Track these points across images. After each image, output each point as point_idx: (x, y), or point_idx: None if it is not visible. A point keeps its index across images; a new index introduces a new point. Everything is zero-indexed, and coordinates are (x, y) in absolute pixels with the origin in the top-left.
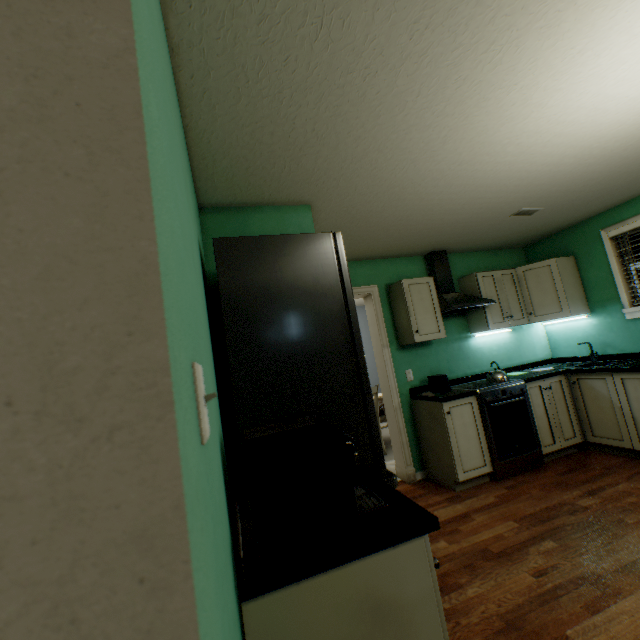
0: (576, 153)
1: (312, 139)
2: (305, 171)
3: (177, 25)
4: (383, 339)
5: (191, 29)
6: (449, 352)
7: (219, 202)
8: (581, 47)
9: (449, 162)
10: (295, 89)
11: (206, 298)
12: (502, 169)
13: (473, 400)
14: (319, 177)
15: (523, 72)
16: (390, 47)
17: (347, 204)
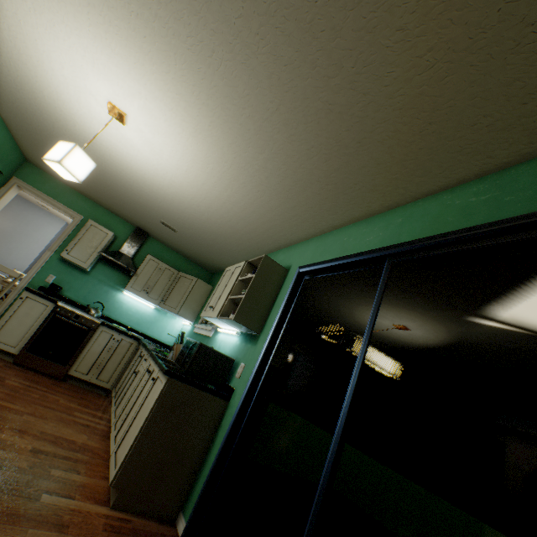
0: (143, 182)
1: None
2: None
3: None
4: (55, 246)
5: None
6: (97, 288)
7: None
8: (56, 89)
9: (61, 132)
10: None
11: None
12: (106, 164)
13: (52, 306)
14: None
15: (39, 86)
16: None
17: (23, 125)
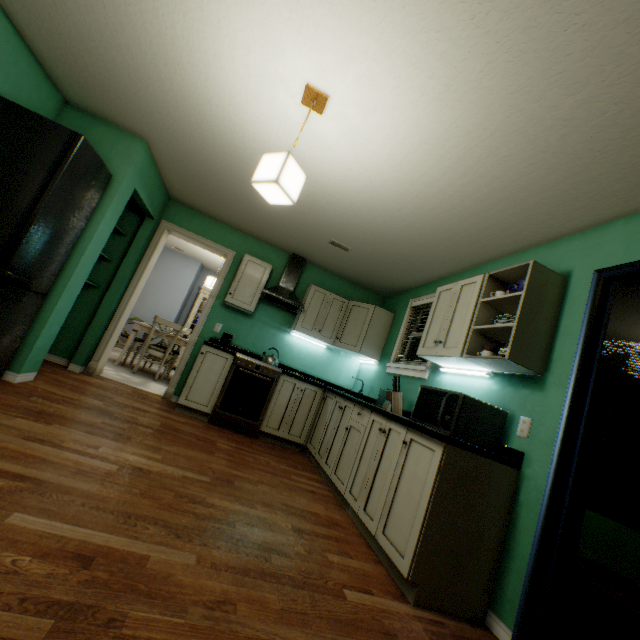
0: (320, 194)
1: (106, 80)
2: (120, 106)
3: None
4: (214, 291)
5: None
6: (263, 332)
7: (78, 104)
8: (229, 91)
9: (222, 151)
10: (69, 37)
11: None
12: None
13: (231, 358)
14: (134, 116)
15: (207, 93)
16: (105, 35)
17: (175, 155)
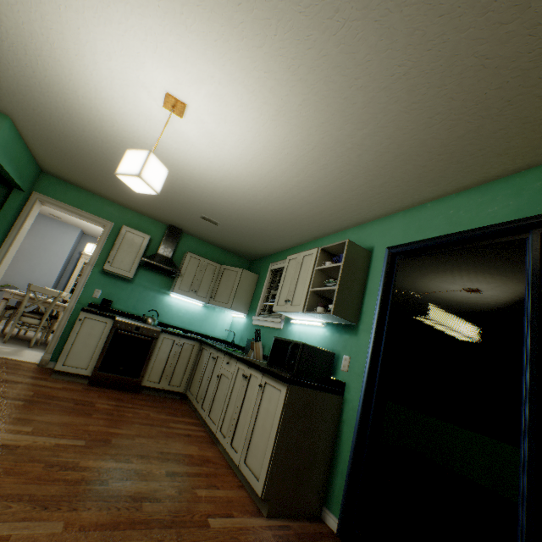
0: (189, 178)
1: None
2: None
3: None
4: (93, 259)
5: None
6: (144, 295)
7: None
8: (95, 87)
9: (93, 135)
10: None
11: None
12: None
13: (111, 322)
14: None
15: (72, 85)
16: None
17: (43, 133)
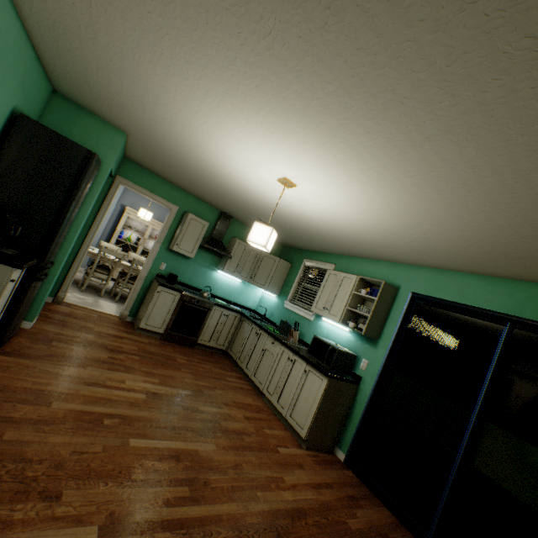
0: (265, 204)
1: (114, 105)
2: (116, 116)
3: (30, 26)
4: (161, 238)
5: (37, 32)
6: (197, 270)
7: (68, 96)
8: (226, 155)
9: (198, 164)
10: (96, 81)
11: (3, 136)
12: (231, 187)
13: (179, 295)
14: (126, 124)
15: (207, 148)
16: (136, 98)
17: (151, 148)
